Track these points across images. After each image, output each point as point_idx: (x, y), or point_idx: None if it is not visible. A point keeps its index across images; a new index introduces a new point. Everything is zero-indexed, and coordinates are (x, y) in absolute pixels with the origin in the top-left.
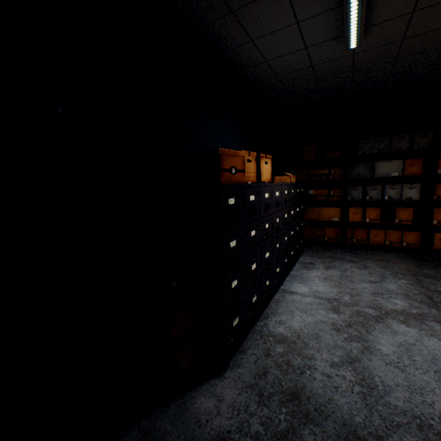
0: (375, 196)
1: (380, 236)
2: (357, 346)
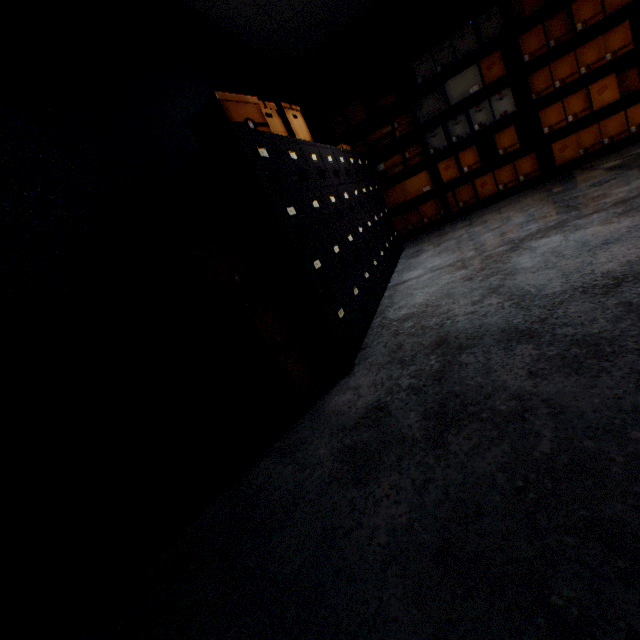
0: (462, 133)
1: (489, 182)
2: (496, 279)
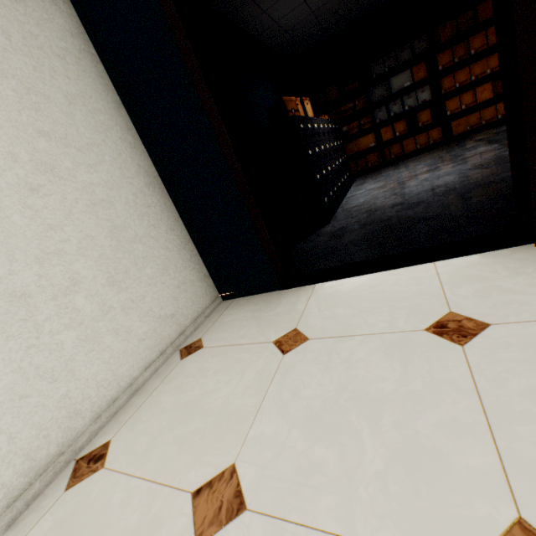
0: (397, 111)
1: (411, 143)
2: (398, 190)
